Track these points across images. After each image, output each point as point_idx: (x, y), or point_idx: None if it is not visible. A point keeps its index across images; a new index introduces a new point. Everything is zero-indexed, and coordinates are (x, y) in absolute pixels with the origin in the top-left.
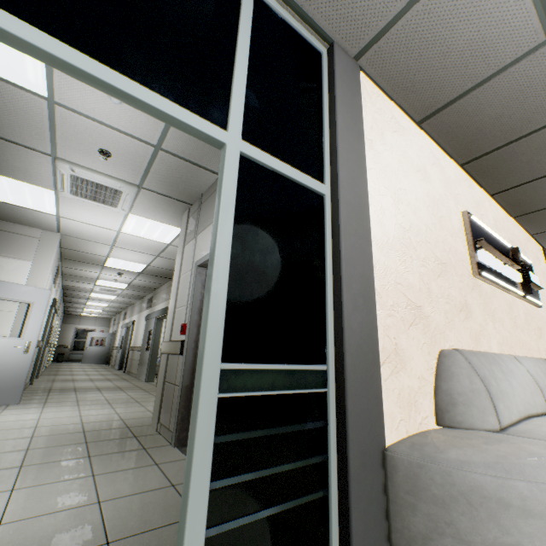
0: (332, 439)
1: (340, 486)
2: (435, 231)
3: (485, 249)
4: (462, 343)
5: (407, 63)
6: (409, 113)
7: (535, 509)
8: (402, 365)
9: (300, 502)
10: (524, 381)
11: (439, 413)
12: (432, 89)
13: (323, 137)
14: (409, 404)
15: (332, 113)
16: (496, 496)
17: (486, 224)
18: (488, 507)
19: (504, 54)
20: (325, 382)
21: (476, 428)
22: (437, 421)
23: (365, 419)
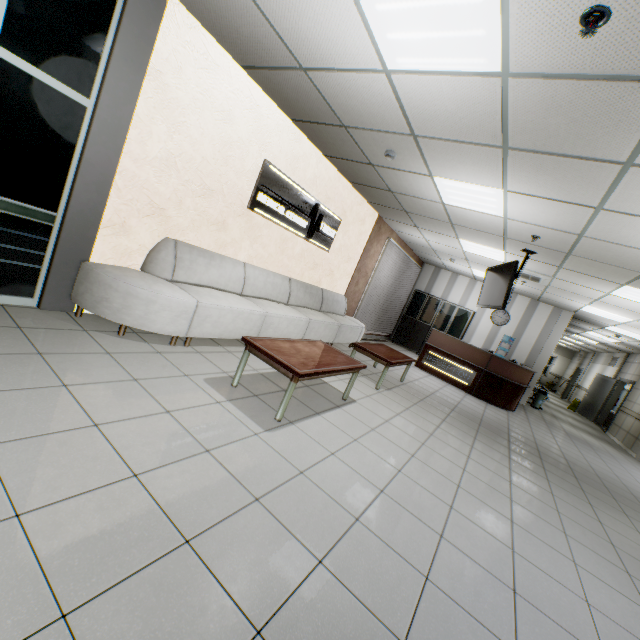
0: (50, 248)
1: (49, 268)
2: (215, 166)
3: (273, 194)
4: (203, 243)
5: (211, 18)
6: (231, 56)
7: (121, 290)
8: (126, 234)
9: (19, 264)
10: (229, 274)
11: (144, 265)
12: (240, 49)
13: (102, 57)
14: (123, 254)
15: (115, 38)
16: (110, 284)
17: (299, 177)
18: (106, 287)
19: (278, 59)
20: (54, 221)
21: (156, 275)
22: (141, 268)
23: (75, 246)
